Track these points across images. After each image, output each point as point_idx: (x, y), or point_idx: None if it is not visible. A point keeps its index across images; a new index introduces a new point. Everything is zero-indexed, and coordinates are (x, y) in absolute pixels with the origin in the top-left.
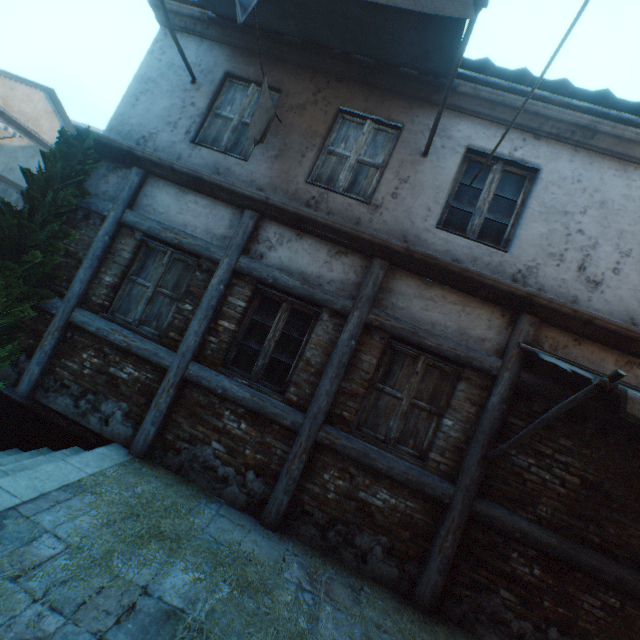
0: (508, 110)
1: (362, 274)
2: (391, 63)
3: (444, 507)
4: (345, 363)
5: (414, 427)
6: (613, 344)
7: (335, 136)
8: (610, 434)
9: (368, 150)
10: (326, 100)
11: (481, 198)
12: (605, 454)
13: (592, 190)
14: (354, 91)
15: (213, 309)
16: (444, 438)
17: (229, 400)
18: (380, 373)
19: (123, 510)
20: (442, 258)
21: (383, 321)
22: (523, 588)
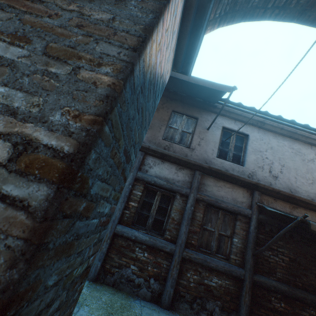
0: (235, 114)
1: (191, 177)
2: (193, 97)
3: (241, 281)
4: (190, 218)
5: (222, 244)
6: (287, 200)
7: (171, 120)
8: (294, 237)
9: (185, 126)
10: (167, 107)
11: (230, 145)
12: (294, 245)
13: (267, 143)
14: (177, 104)
15: (127, 197)
16: (235, 247)
17: (137, 242)
18: (204, 220)
19: (104, 312)
20: (223, 170)
21: (203, 197)
22: (279, 314)
